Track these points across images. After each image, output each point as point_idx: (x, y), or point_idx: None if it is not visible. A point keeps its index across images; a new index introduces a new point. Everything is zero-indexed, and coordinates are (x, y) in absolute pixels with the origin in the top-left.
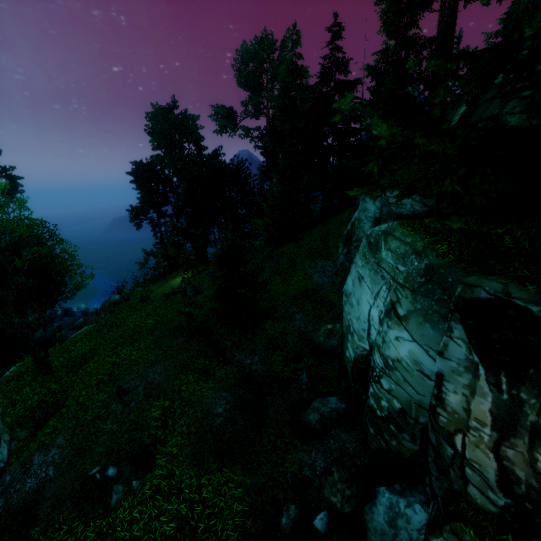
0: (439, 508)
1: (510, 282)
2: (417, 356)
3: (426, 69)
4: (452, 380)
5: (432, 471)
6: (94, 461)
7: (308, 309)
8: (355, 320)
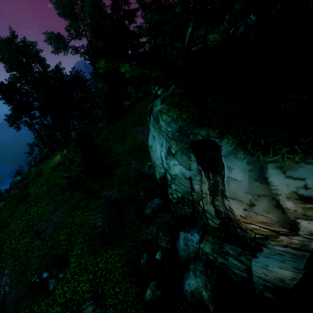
0: (203, 232)
1: (210, 129)
2: (182, 171)
3: (172, 1)
4: (194, 179)
5: (198, 218)
6: (33, 274)
7: (138, 156)
8: (156, 159)
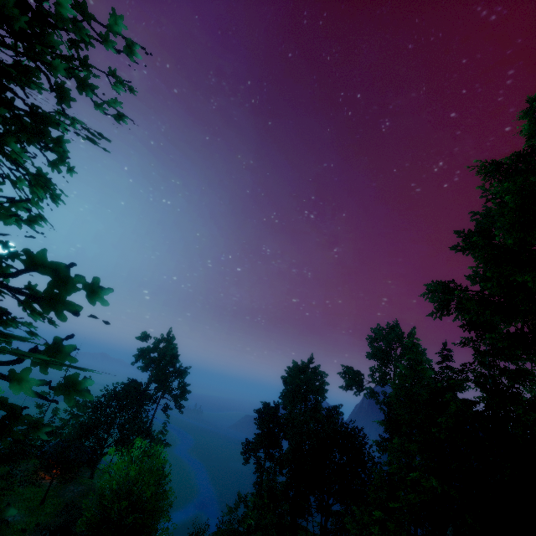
0: None
1: None
2: None
3: None
4: None
5: None
6: None
7: None
8: None
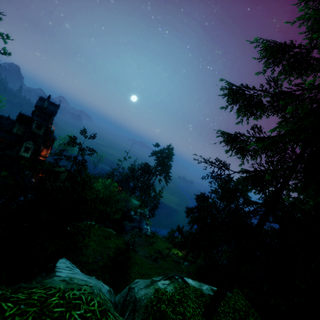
0: None
1: None
2: None
3: None
4: None
5: None
6: None
7: None
8: None
